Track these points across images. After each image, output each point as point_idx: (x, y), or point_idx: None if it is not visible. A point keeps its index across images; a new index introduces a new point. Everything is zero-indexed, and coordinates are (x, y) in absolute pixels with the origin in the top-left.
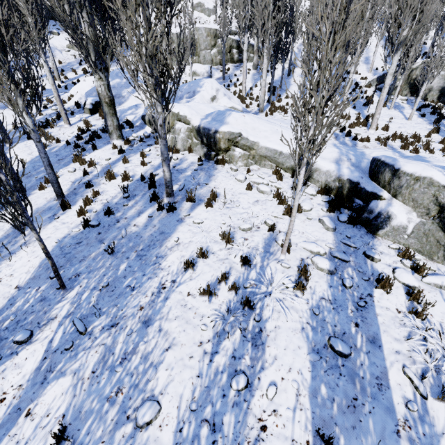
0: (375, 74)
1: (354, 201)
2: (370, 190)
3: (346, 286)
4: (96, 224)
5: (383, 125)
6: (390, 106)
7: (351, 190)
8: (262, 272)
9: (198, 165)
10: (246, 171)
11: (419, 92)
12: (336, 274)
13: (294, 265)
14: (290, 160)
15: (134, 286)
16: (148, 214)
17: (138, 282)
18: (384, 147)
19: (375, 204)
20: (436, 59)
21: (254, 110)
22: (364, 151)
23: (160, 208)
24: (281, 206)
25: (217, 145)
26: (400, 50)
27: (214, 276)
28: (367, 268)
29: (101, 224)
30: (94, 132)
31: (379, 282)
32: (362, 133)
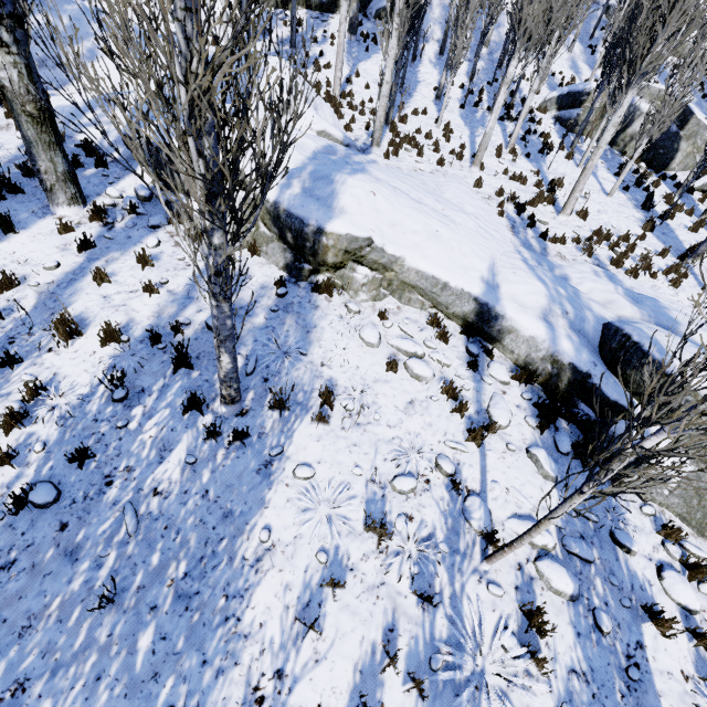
0: (551, 84)
1: (579, 406)
2: (612, 398)
3: (604, 632)
4: (49, 501)
5: (576, 204)
6: (580, 161)
7: (574, 385)
8: (460, 623)
9: (277, 296)
10: (377, 315)
11: (634, 152)
12: (582, 600)
13: (509, 586)
14: (463, 303)
15: (185, 705)
16: (184, 453)
17: (194, 691)
18: (587, 258)
19: (620, 427)
20: (673, 102)
21: (362, 139)
22: (568, 274)
23: (212, 437)
24: (458, 414)
25: (320, 256)
26: (640, 83)
27: (366, 643)
28: (622, 571)
29: (63, 495)
30: (1, 177)
31: (651, 613)
32: (550, 220)
